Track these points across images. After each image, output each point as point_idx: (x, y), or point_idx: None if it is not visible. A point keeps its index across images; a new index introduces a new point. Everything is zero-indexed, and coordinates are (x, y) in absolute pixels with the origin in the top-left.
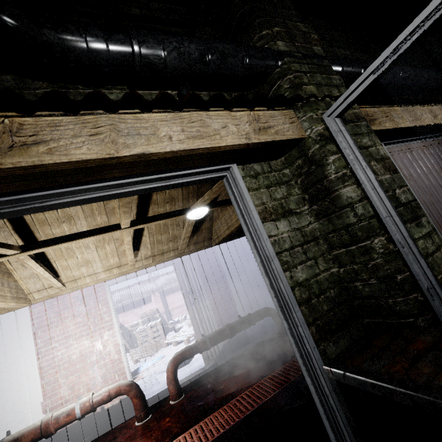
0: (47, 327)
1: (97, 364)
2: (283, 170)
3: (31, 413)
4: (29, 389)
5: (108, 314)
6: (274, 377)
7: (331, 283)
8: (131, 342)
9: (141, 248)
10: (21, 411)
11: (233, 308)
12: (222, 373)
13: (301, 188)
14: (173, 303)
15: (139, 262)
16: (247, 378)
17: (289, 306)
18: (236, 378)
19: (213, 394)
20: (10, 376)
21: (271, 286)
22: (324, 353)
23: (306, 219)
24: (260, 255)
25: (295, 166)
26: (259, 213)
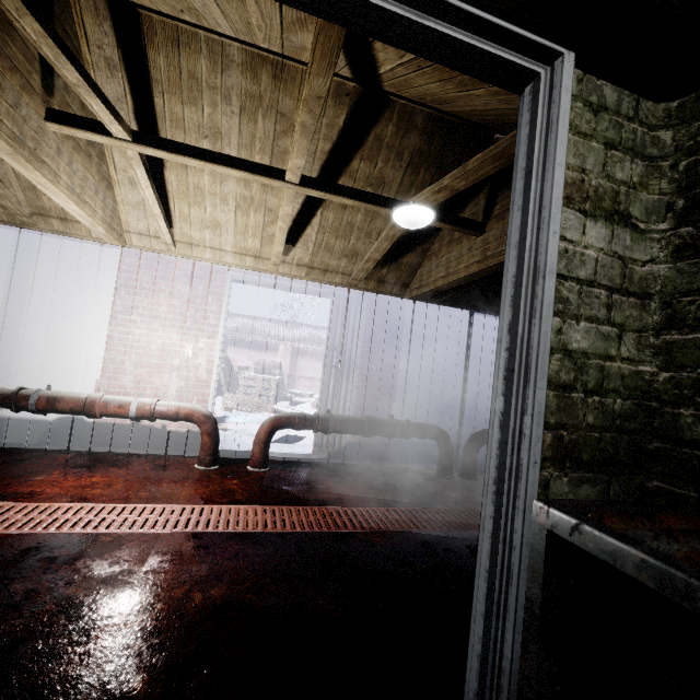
0: (135, 290)
1: (177, 371)
2: (658, 131)
3: (82, 383)
4: (89, 354)
5: (215, 316)
6: (403, 513)
7: (626, 388)
8: (231, 386)
9: (298, 244)
10: (72, 375)
11: (388, 403)
12: (330, 473)
13: (679, 181)
14: (304, 370)
15: (286, 266)
16: (363, 495)
17: (528, 375)
18: (347, 488)
19: (307, 488)
20: (72, 327)
21: (510, 326)
22: (544, 485)
23: (648, 249)
24: (522, 261)
25: (695, 127)
26: (564, 182)
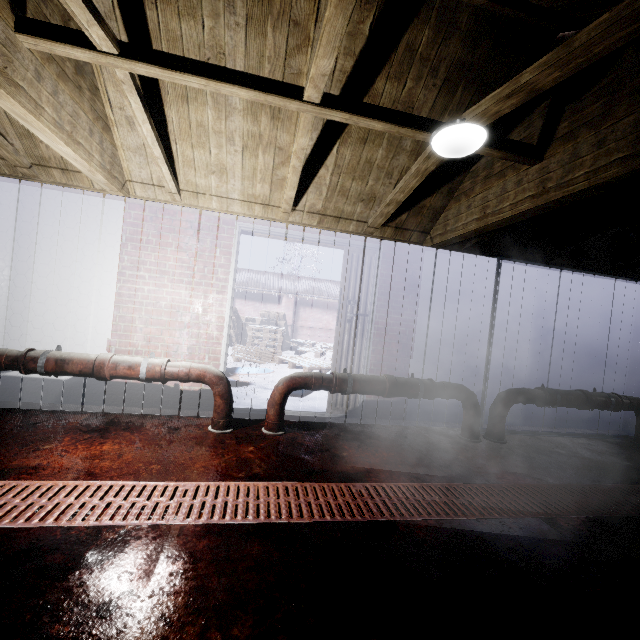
0: (142, 244)
1: (187, 328)
2: None
3: (94, 342)
4: (99, 312)
5: (224, 270)
6: (441, 492)
7: None
8: (239, 337)
9: (310, 188)
10: (83, 334)
11: (405, 359)
12: (348, 436)
13: None
14: (306, 320)
15: (297, 214)
16: (390, 466)
17: None
18: (371, 455)
19: (328, 456)
20: (81, 284)
21: None
22: None
23: None
24: None
25: None
26: None
